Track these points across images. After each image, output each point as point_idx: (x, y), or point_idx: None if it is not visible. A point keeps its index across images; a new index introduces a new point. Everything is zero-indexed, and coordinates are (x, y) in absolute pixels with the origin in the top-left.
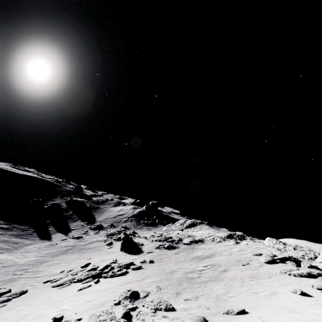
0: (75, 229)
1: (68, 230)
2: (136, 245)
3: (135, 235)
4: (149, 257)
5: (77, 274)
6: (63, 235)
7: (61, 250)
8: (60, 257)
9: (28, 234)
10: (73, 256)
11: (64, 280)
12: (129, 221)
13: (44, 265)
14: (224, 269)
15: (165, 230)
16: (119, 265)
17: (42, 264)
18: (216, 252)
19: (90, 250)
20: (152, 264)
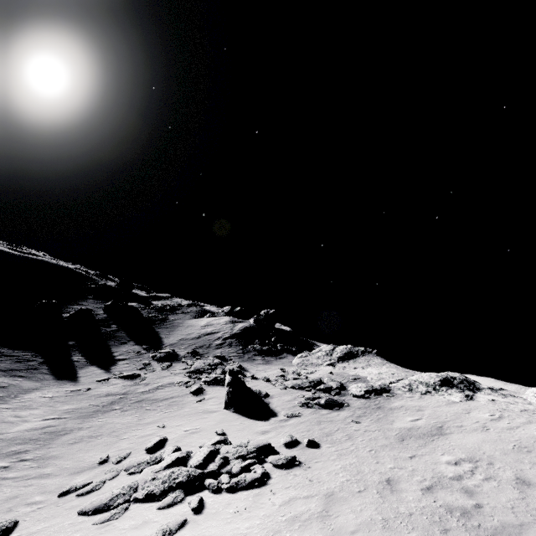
0: (125, 358)
1: (111, 360)
2: (255, 397)
3: (244, 374)
4: (296, 429)
5: (139, 471)
6: (101, 371)
7: (98, 404)
8: (97, 421)
9: (31, 369)
10: (125, 418)
11: (110, 493)
12: (226, 346)
13: (62, 441)
14: (515, 476)
15: (298, 365)
16: (241, 452)
17: (58, 440)
18: (441, 419)
19: (159, 405)
20: (317, 452)
